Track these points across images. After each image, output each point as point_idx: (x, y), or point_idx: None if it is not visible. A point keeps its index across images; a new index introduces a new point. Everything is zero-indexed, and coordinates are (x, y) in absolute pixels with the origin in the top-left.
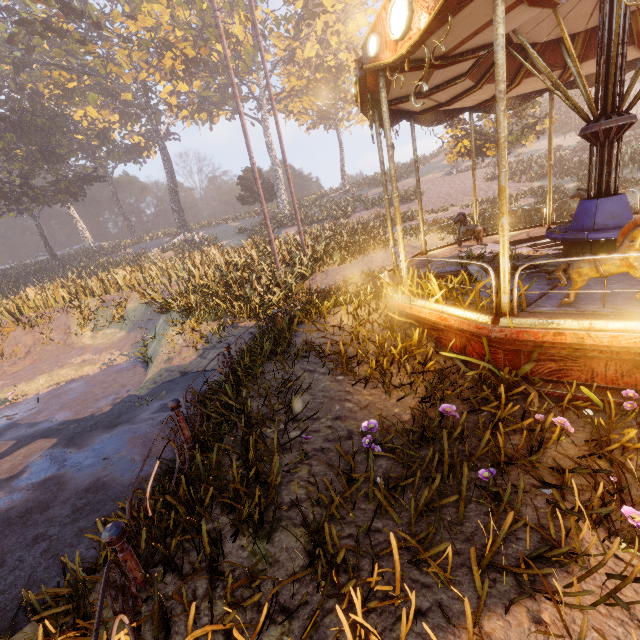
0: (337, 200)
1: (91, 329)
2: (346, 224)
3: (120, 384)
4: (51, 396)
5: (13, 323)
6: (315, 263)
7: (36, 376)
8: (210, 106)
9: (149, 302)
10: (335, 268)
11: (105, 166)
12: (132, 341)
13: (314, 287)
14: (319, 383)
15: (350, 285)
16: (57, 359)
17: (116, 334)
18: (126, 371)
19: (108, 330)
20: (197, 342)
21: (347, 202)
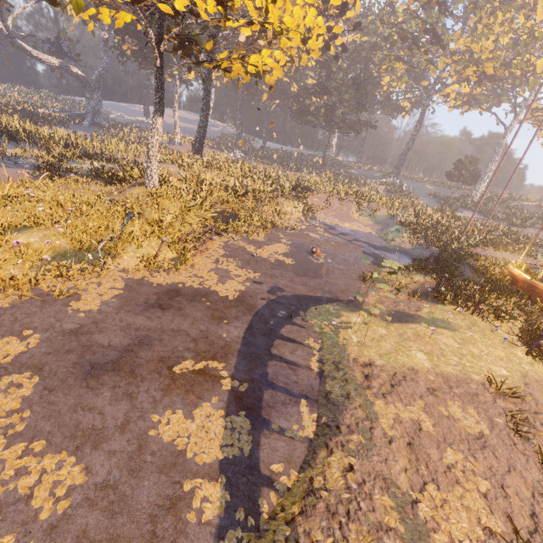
0: (525, 209)
1: (358, 214)
2: (516, 232)
3: (379, 241)
4: (354, 232)
5: (334, 196)
6: (480, 243)
7: (345, 222)
8: (475, 104)
9: (389, 216)
10: (490, 251)
11: (374, 113)
12: (377, 228)
13: (475, 252)
14: (467, 273)
15: (493, 260)
16: (348, 219)
17: (368, 222)
18: (378, 238)
19: (365, 218)
20: (413, 244)
21: (532, 216)
